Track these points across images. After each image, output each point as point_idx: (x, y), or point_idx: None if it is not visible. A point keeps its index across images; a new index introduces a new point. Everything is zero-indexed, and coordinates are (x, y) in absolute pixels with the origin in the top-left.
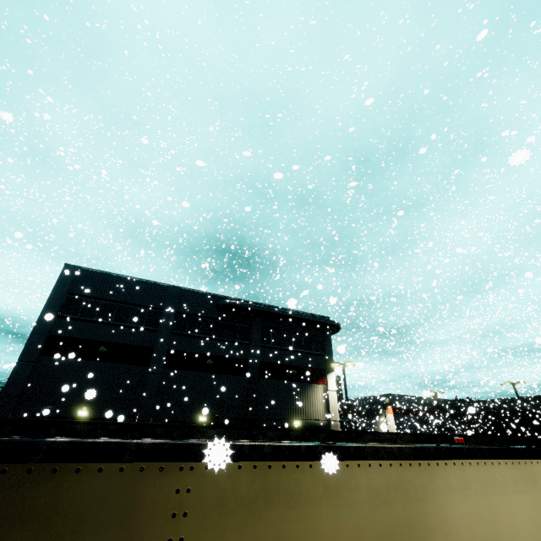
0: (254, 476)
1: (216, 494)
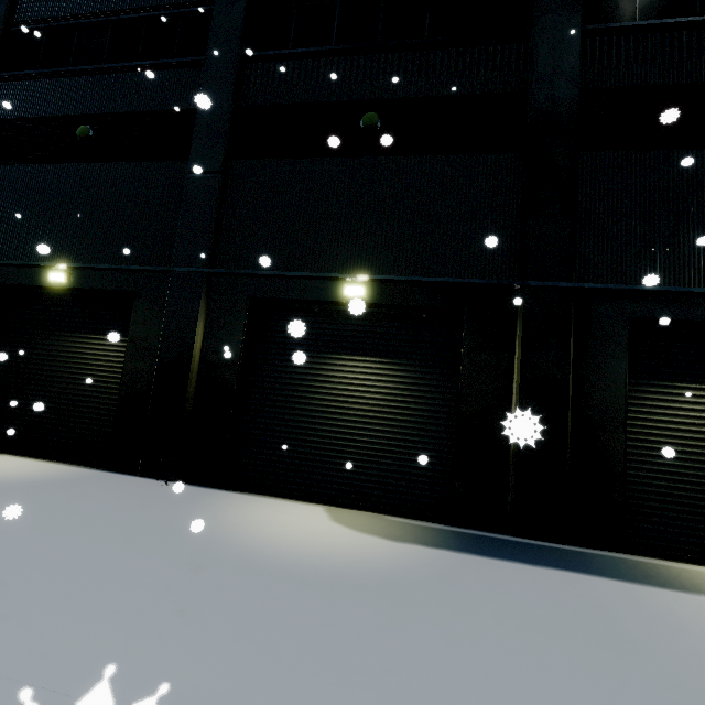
0: None
1: None
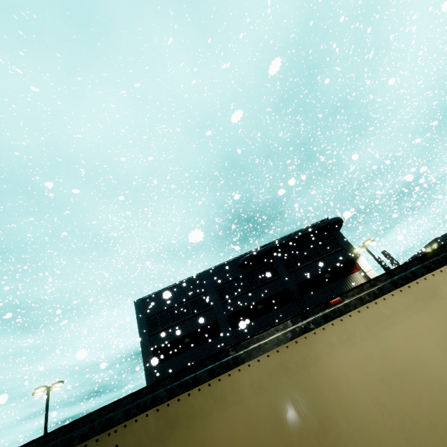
0: (158, 417)
1: (135, 440)
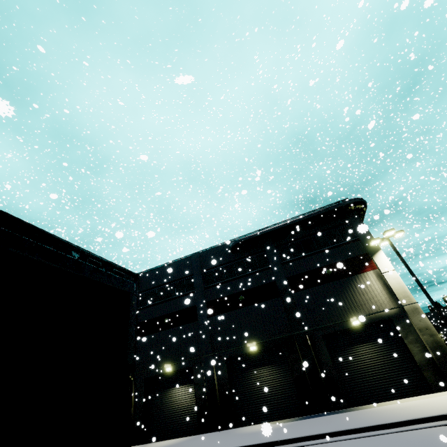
0: None
1: None
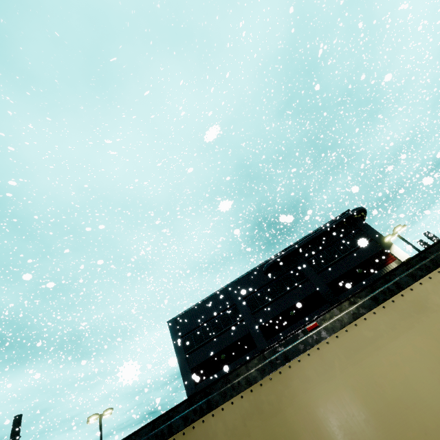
0: None
1: None
